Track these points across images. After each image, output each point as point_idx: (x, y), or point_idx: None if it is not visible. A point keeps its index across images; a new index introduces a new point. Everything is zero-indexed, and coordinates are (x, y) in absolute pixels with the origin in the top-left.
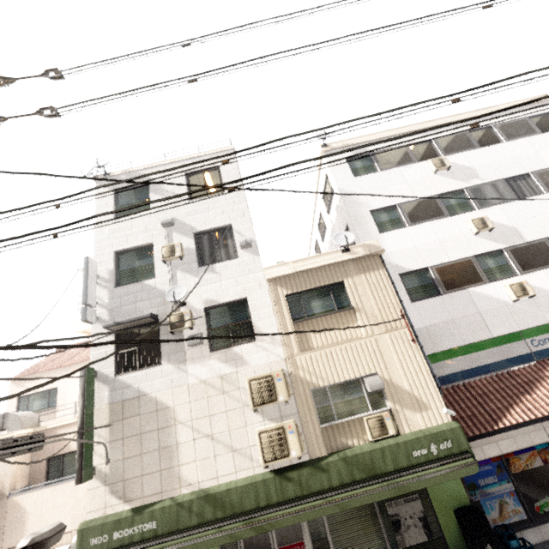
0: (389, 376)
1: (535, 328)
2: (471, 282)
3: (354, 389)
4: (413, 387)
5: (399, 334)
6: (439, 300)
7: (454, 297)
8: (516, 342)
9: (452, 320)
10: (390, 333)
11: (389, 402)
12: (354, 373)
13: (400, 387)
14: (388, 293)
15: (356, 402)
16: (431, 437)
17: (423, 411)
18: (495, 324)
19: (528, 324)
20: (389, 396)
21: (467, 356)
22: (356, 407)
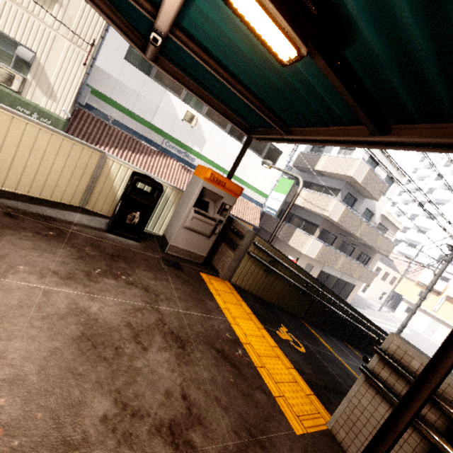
0: (44, 63)
1: (177, 140)
2: (173, 90)
3: (9, 46)
4: (57, 85)
5: (78, 52)
6: (143, 77)
7: (154, 85)
8: (159, 136)
9: (138, 94)
10: (72, 44)
11: (29, 75)
12: (16, 36)
13: (47, 76)
14: (97, 22)
15: (2, 54)
16: (40, 111)
17: (51, 100)
18: (159, 120)
19: (176, 136)
20: (32, 72)
21: (126, 116)
22: (0, 56)
